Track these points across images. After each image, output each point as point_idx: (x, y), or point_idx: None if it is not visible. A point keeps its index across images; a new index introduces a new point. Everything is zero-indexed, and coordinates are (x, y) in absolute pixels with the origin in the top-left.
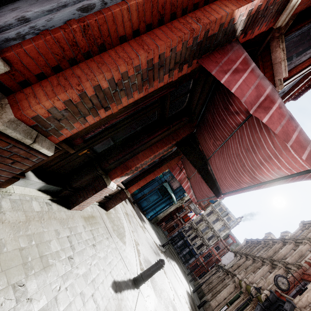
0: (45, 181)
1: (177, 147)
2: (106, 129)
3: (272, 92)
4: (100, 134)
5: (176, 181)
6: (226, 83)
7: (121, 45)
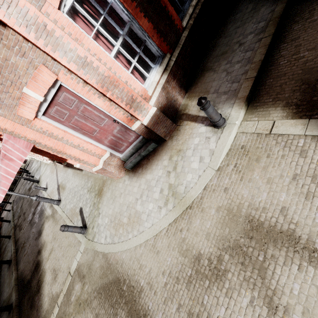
0: None
1: None
2: None
3: None
4: None
5: None
6: None
7: None
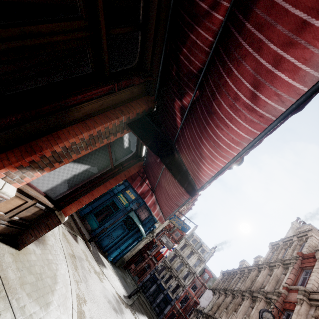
0: None
1: (136, 148)
2: None
3: None
4: None
5: (144, 211)
6: None
7: None
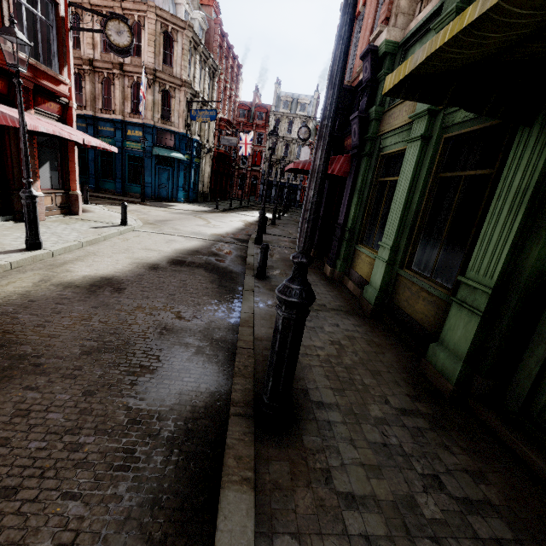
0: None
1: None
2: None
3: None
4: None
5: (168, 135)
6: None
7: None
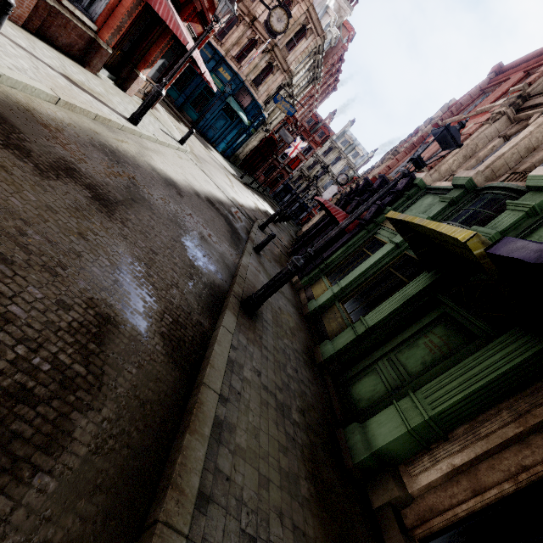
0: (109, 72)
1: None
2: (124, 36)
3: (173, 13)
4: (122, 40)
5: (247, 96)
6: (157, 11)
7: (117, 8)
